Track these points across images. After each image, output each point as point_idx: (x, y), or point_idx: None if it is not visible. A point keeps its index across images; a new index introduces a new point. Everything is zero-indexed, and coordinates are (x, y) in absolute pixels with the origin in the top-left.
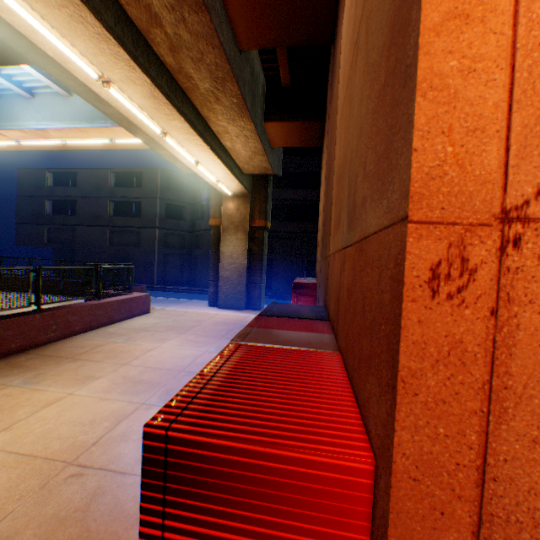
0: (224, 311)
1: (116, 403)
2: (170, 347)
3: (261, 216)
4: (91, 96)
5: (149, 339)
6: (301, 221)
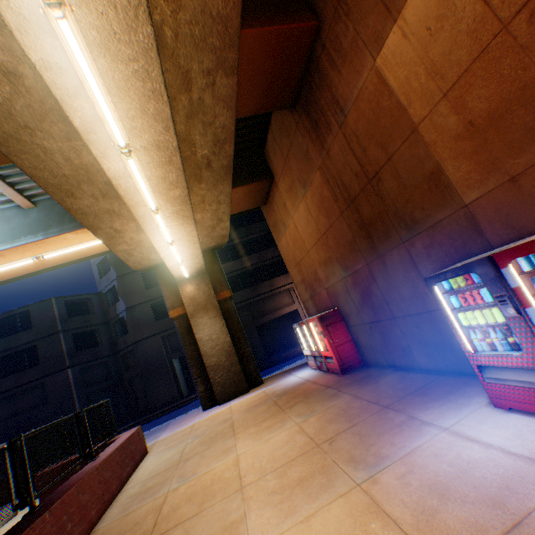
0: (231, 402)
1: (331, 509)
2: (252, 446)
3: (223, 287)
4: (63, 188)
5: (210, 460)
6: (235, 292)
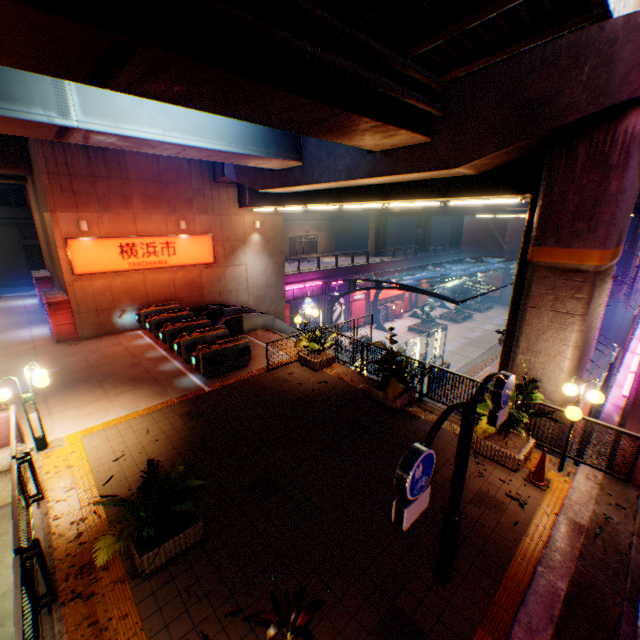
0: None
1: None
2: None
3: None
4: None
5: None
6: (6, 206)
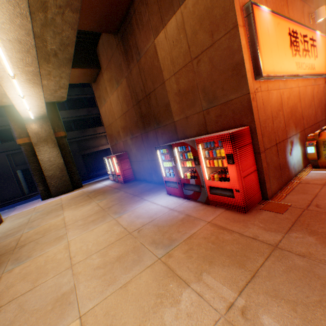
0: (62, 196)
1: (102, 226)
2: (73, 213)
3: (61, 129)
4: None
5: (49, 220)
6: (69, 131)
